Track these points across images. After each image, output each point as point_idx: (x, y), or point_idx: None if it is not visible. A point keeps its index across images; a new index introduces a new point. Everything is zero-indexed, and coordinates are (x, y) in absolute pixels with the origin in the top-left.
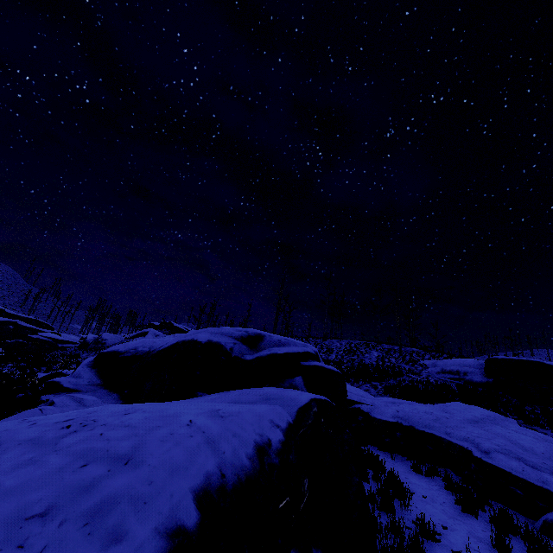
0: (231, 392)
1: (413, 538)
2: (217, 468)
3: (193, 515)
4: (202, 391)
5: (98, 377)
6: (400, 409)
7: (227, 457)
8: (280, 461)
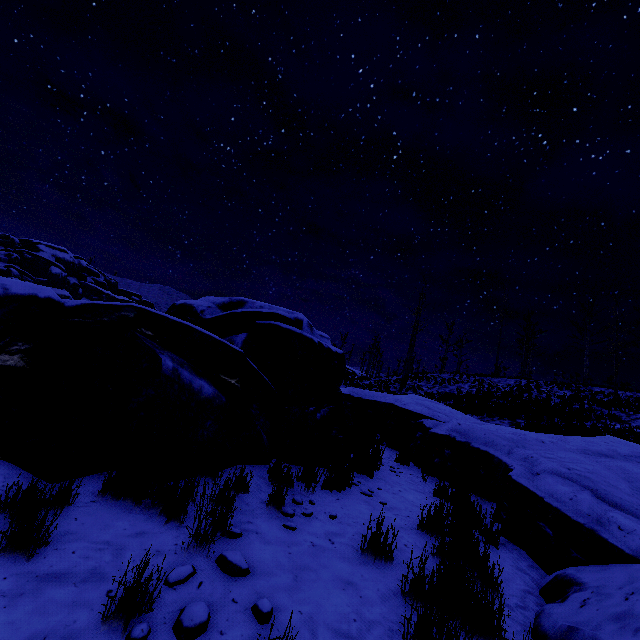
0: None
1: (223, 486)
2: None
3: None
4: None
5: None
6: (467, 424)
7: None
8: None
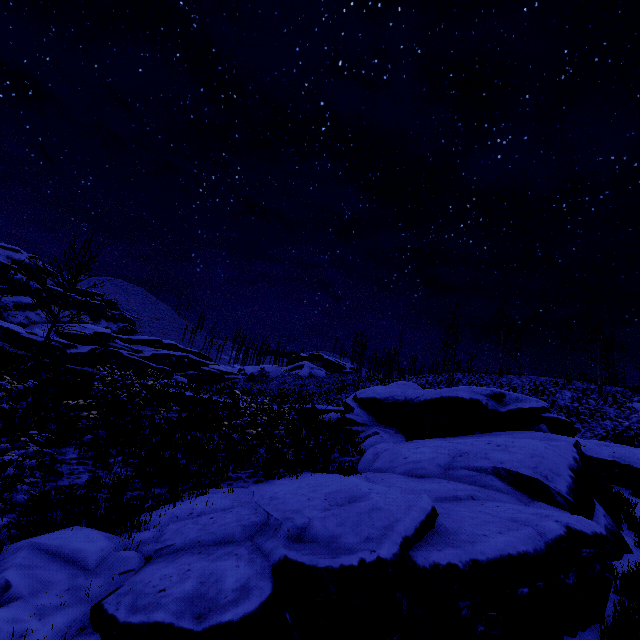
0: (518, 434)
1: None
2: (568, 463)
3: (572, 474)
4: (476, 431)
5: (371, 416)
6: (616, 451)
7: (568, 460)
8: (582, 465)
